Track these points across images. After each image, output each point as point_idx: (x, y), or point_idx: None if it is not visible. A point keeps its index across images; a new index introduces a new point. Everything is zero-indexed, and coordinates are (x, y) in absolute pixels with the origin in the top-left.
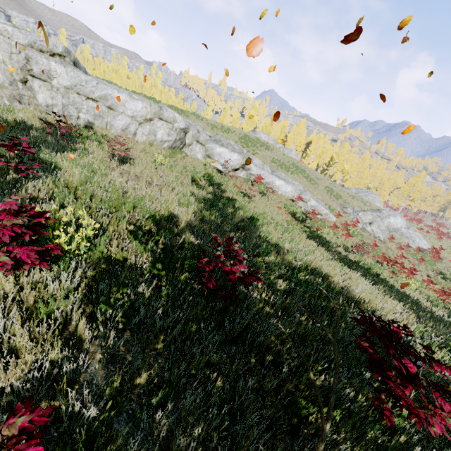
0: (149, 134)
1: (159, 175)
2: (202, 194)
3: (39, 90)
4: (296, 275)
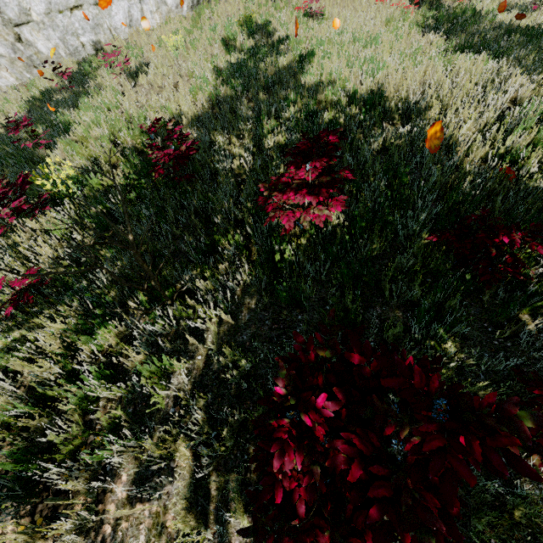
0: (158, 6)
1: (180, 66)
2: (226, 62)
3: (34, 40)
4: (314, 119)
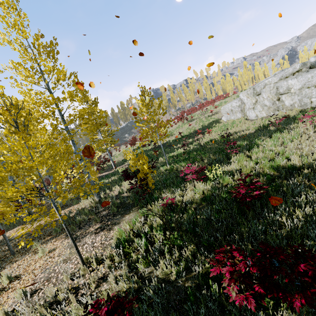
0: None
1: None
2: None
3: (284, 100)
4: None
